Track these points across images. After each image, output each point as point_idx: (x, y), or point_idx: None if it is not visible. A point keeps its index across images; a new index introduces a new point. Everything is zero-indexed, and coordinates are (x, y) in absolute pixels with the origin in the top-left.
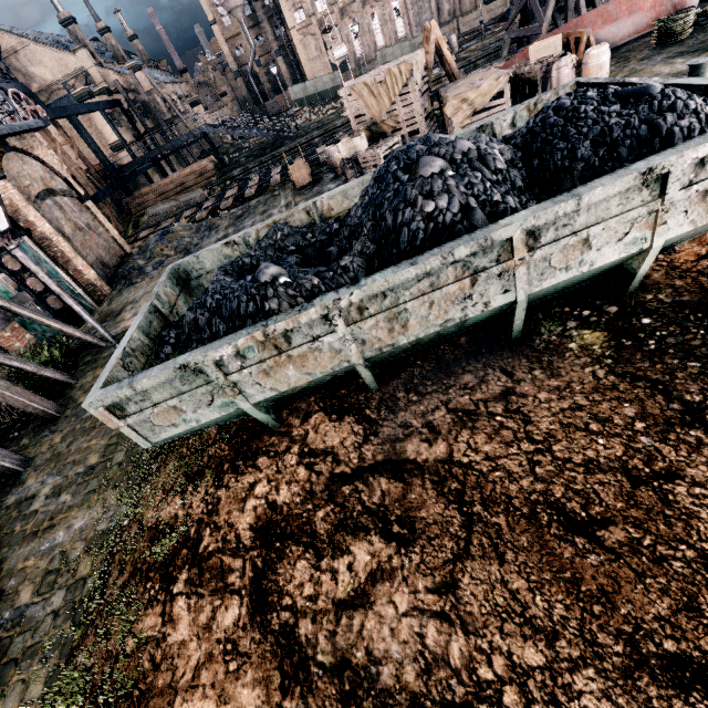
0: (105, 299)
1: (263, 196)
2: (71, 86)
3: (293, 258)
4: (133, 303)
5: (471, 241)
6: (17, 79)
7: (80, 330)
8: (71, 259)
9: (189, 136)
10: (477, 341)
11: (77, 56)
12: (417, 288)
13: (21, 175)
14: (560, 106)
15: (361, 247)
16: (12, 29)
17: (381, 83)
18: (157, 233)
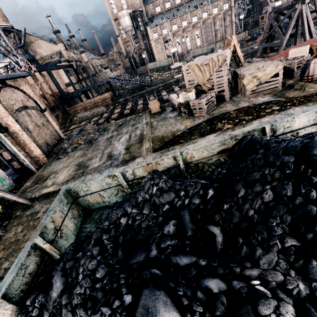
0: (42, 166)
1: (134, 115)
2: (53, 58)
3: (170, 227)
4: (55, 173)
5: None
6: (30, 53)
7: (16, 195)
8: (27, 144)
9: (101, 82)
10: None
11: (58, 46)
12: None
13: (10, 99)
14: None
15: (282, 279)
16: (33, 34)
17: (206, 65)
18: (78, 128)
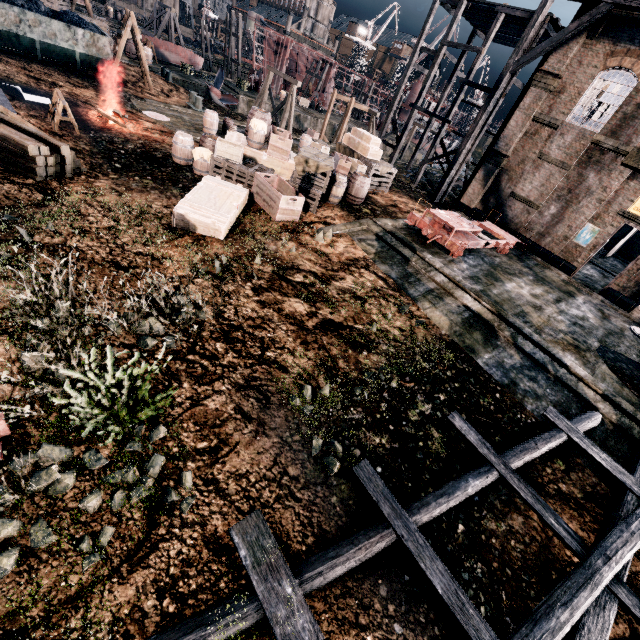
0: None
1: None
2: None
3: None
4: None
5: (19, 8)
6: None
7: None
8: None
9: None
10: (28, 57)
11: None
12: (1, 11)
13: None
14: (66, 11)
15: None
16: None
17: None
18: None
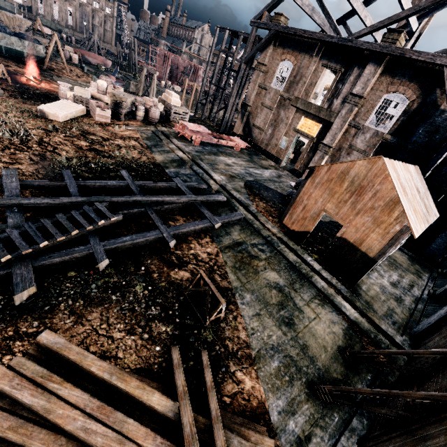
0: None
1: None
2: None
3: None
4: None
5: None
6: None
7: None
8: None
9: None
10: None
11: None
12: None
13: None
14: (21, 32)
15: None
16: None
17: (12, 18)
18: None
